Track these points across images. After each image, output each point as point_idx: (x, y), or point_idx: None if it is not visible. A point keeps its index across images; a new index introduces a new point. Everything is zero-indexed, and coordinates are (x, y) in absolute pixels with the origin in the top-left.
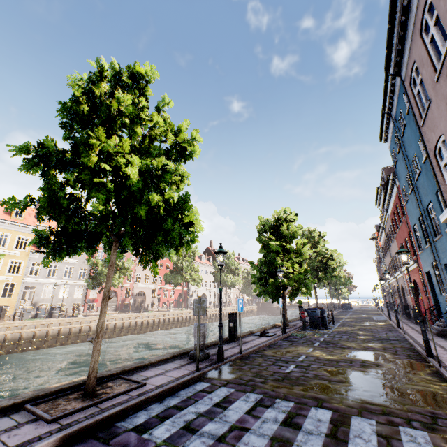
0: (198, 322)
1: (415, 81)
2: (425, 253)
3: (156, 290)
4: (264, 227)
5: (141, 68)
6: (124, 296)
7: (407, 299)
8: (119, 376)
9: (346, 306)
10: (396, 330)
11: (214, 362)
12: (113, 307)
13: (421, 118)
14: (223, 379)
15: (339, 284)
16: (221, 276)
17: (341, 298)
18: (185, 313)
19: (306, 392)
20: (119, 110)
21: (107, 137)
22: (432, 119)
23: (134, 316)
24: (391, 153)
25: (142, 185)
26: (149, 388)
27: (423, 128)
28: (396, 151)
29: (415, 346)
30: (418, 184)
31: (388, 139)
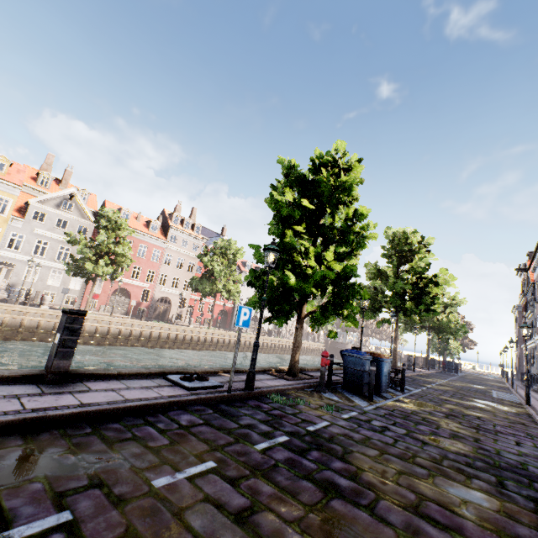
0: None
1: None
2: None
3: (186, 300)
4: (286, 178)
5: None
6: (140, 299)
7: None
8: None
9: (450, 367)
10: None
11: None
12: (123, 310)
13: None
14: None
15: (445, 332)
16: None
17: (448, 355)
18: (211, 333)
19: None
20: None
21: None
22: None
23: (129, 322)
24: None
25: None
26: None
27: None
28: None
29: None
30: None
31: None
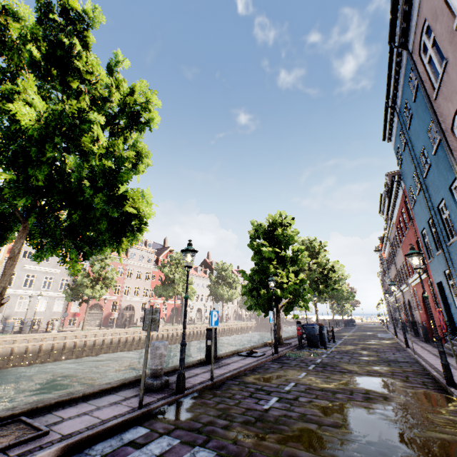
0: (147, 339)
1: (426, 49)
2: (436, 261)
3: (146, 304)
4: (257, 232)
5: (75, 1)
6: (111, 310)
7: (415, 314)
8: (19, 417)
9: (349, 323)
10: (404, 350)
11: (172, 393)
12: (97, 322)
13: (434, 90)
14: (172, 421)
15: (341, 299)
16: (187, 281)
17: (344, 314)
18: (176, 329)
19: (282, 447)
20: (20, 34)
21: (12, 79)
22: (449, 85)
23: (117, 331)
24: (396, 152)
25: (40, 134)
26: (49, 440)
27: (436, 101)
28: (401, 148)
29: (430, 370)
30: (427, 181)
31: (392, 137)
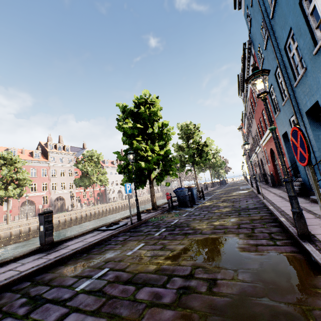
0: None
1: None
2: (282, 113)
3: (74, 194)
4: (123, 113)
5: None
6: (42, 203)
7: (265, 168)
8: None
9: (223, 183)
10: (256, 196)
11: None
12: (32, 214)
13: None
14: None
15: (216, 167)
16: None
17: (221, 177)
18: (97, 208)
19: None
20: None
21: None
22: None
23: None
24: (246, 17)
25: None
26: None
27: None
28: (250, 5)
29: (277, 215)
30: (274, 20)
31: None
